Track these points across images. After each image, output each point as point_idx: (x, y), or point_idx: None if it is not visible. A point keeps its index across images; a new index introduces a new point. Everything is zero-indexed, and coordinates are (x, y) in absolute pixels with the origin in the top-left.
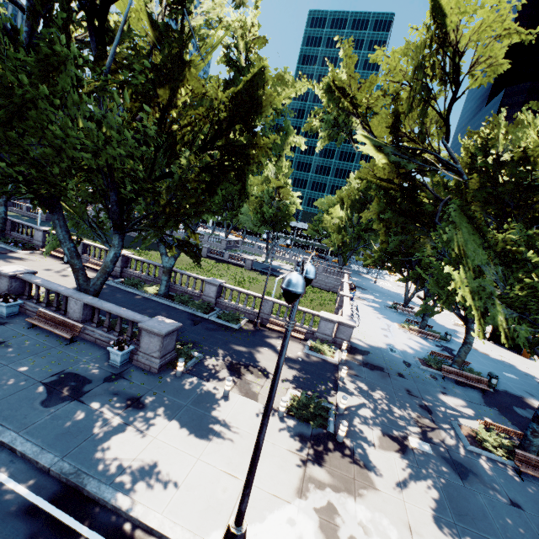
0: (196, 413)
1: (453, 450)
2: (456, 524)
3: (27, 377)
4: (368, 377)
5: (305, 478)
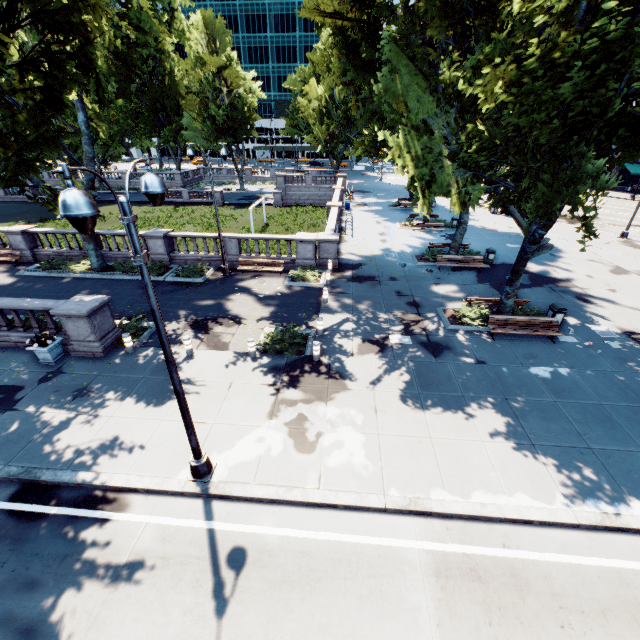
0: (156, 382)
1: (433, 334)
2: (421, 393)
3: None
4: (356, 291)
5: (277, 402)
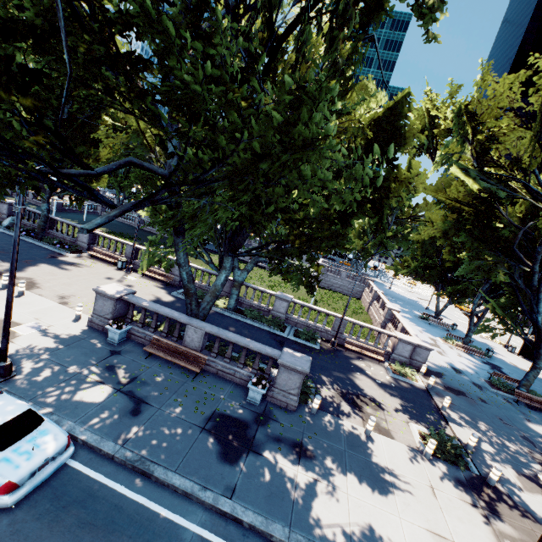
0: (360, 460)
1: None
2: None
3: (188, 424)
4: (461, 405)
5: (497, 534)
